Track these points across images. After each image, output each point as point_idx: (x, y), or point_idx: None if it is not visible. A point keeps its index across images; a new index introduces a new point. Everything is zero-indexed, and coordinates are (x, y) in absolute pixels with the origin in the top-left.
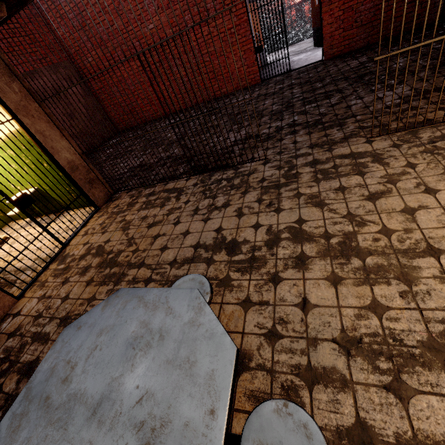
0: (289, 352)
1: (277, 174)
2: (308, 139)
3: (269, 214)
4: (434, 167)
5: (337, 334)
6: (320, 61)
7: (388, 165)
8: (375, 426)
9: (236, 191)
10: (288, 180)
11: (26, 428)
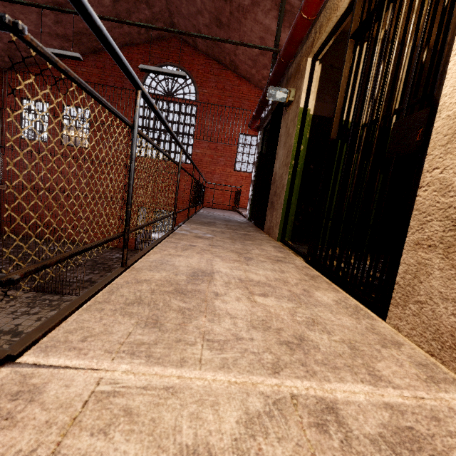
0: None
1: None
2: None
3: None
4: None
5: None
6: None
7: None
8: None
9: (49, 308)
10: None
11: None
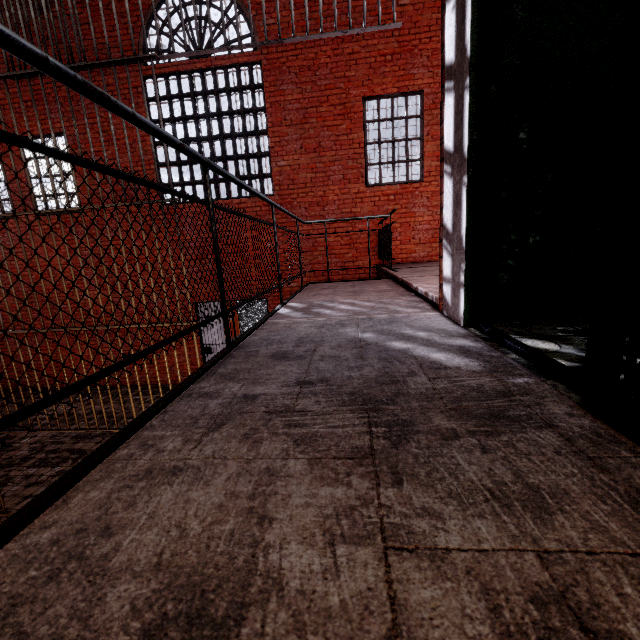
0: None
1: None
2: None
3: None
4: None
5: None
6: None
7: None
8: None
9: None
10: None
11: None
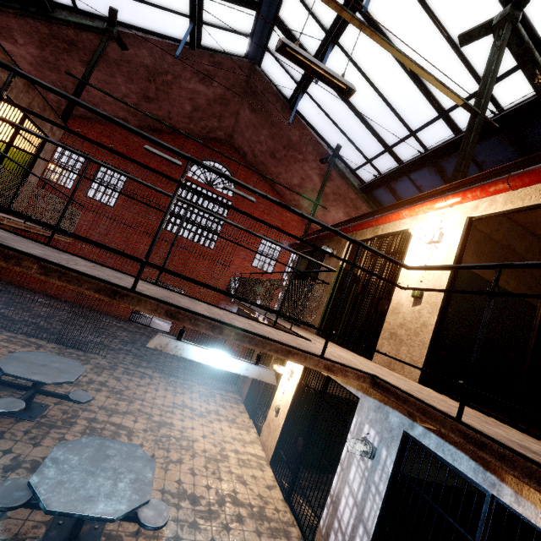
0: (80, 405)
1: (107, 364)
2: (132, 360)
3: (94, 375)
4: (165, 386)
5: (100, 405)
6: (167, 332)
7: (152, 380)
8: (99, 418)
9: (81, 361)
10: (111, 368)
11: (16, 362)
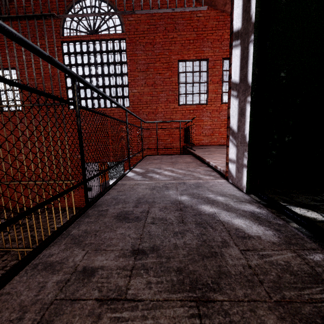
0: None
1: None
2: None
3: None
4: None
5: None
6: None
7: None
8: None
9: None
10: None
11: None
